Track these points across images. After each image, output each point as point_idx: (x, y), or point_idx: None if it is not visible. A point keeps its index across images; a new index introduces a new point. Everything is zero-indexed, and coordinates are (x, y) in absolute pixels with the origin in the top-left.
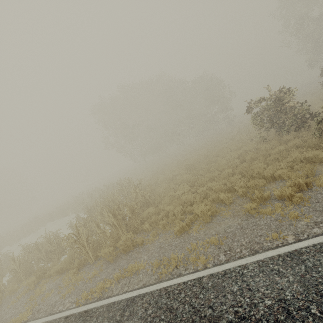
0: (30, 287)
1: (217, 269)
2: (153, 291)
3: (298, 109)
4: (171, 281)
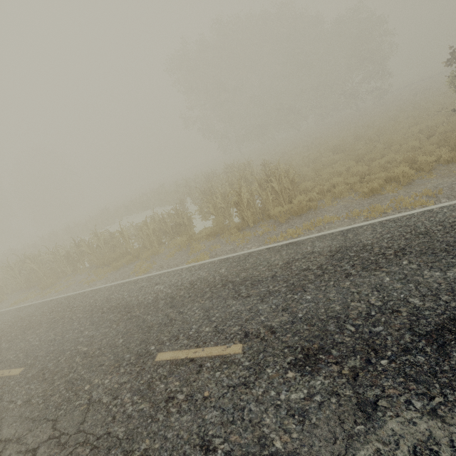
0: (182, 245)
1: (447, 204)
2: (371, 224)
3: None
4: (390, 217)
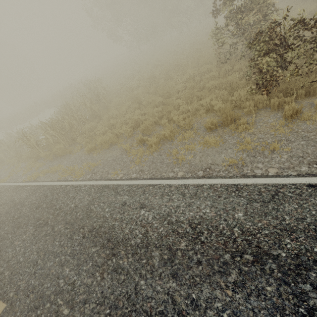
0: (13, 163)
1: (77, 183)
2: (49, 185)
3: (262, 27)
4: (58, 183)
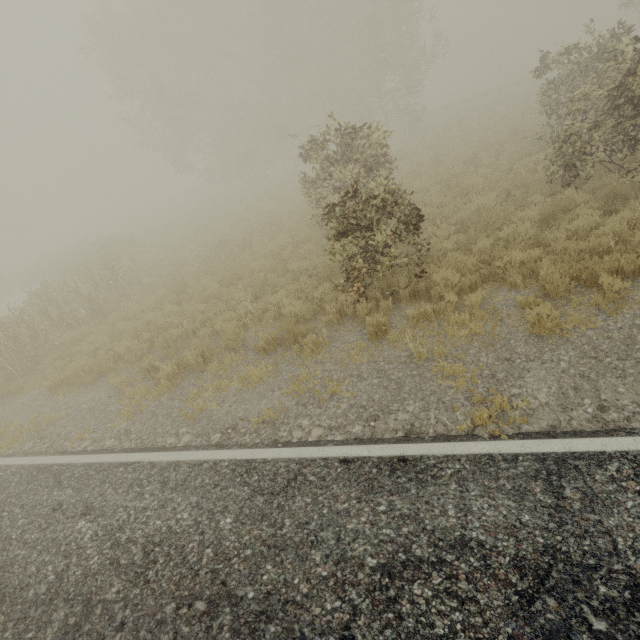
0: None
1: None
2: None
3: (367, 187)
4: None
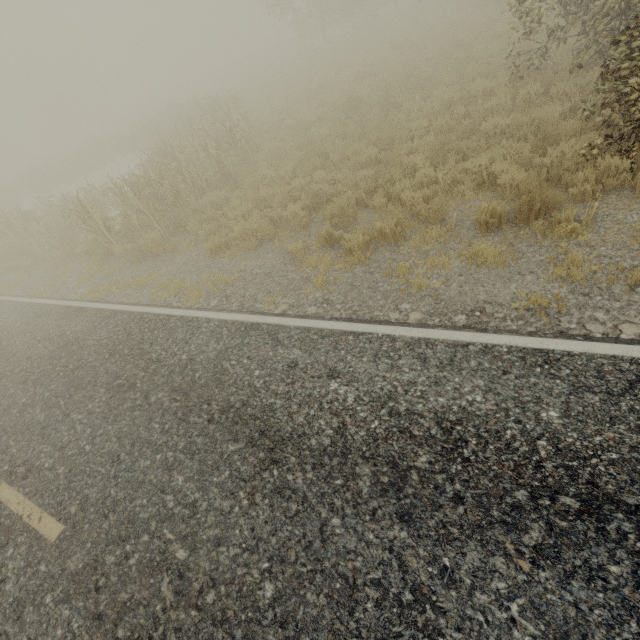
0: (57, 262)
1: (191, 314)
2: (133, 313)
3: None
4: (152, 309)
